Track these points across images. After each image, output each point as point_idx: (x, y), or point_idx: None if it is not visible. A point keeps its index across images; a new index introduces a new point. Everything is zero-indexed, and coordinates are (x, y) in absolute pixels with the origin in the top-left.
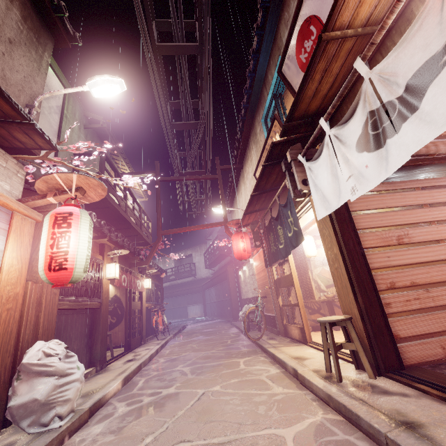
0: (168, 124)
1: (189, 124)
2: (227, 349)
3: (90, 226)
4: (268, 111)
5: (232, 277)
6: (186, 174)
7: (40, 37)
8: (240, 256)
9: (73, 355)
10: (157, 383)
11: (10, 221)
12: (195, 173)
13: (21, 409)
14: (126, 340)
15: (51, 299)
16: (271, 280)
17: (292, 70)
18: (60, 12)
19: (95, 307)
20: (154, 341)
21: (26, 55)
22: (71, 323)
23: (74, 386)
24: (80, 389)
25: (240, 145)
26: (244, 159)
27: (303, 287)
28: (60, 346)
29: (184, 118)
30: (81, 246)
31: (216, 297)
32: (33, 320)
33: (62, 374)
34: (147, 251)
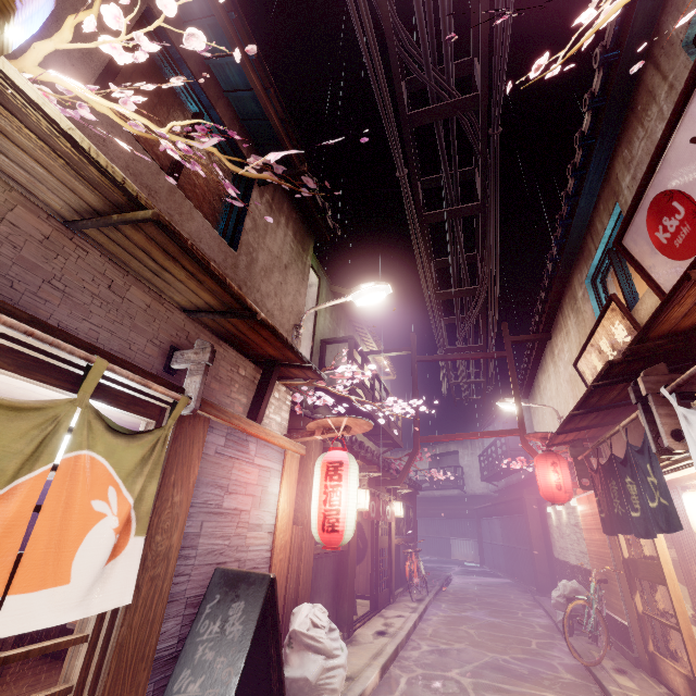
0: (433, 298)
1: (463, 291)
2: (532, 662)
3: (357, 474)
4: (598, 271)
5: (533, 512)
6: (455, 350)
7: (305, 243)
8: (550, 497)
9: (335, 628)
10: (426, 693)
11: (283, 460)
12: (469, 349)
13: (293, 684)
14: (372, 594)
15: (309, 544)
16: (616, 555)
17: (641, 247)
18: (324, 213)
19: (343, 549)
20: (407, 602)
21: (295, 271)
22: (320, 569)
23: (339, 673)
24: (344, 678)
25: (546, 307)
26: (552, 326)
27: (691, 585)
28: (325, 615)
29: (455, 282)
30: (350, 502)
31: (502, 537)
32: (295, 570)
33: (329, 654)
34: (399, 464)
